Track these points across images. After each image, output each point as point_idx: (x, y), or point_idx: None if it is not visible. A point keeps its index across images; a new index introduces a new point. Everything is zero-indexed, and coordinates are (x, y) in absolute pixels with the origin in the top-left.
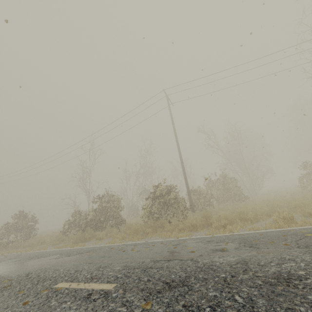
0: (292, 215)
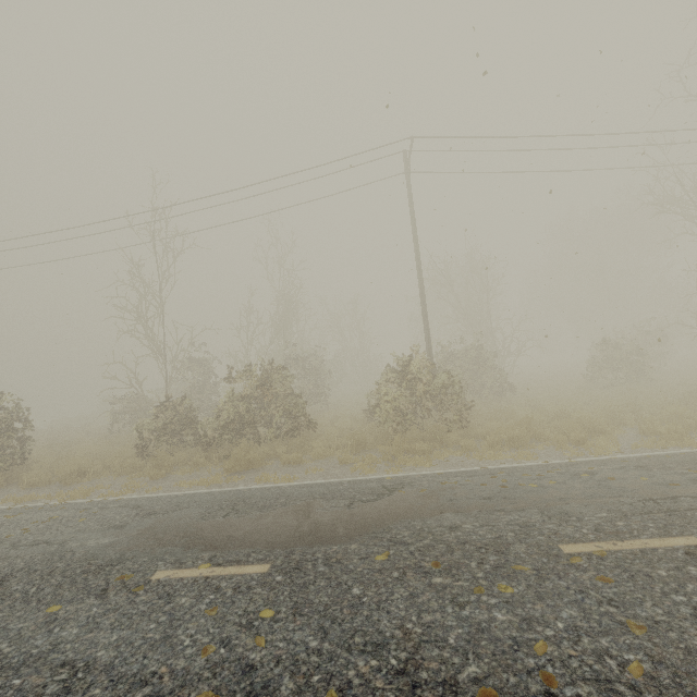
0: (686, 427)
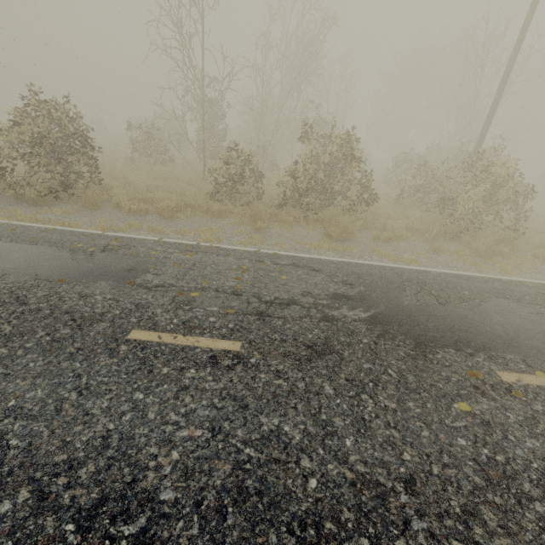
0: None
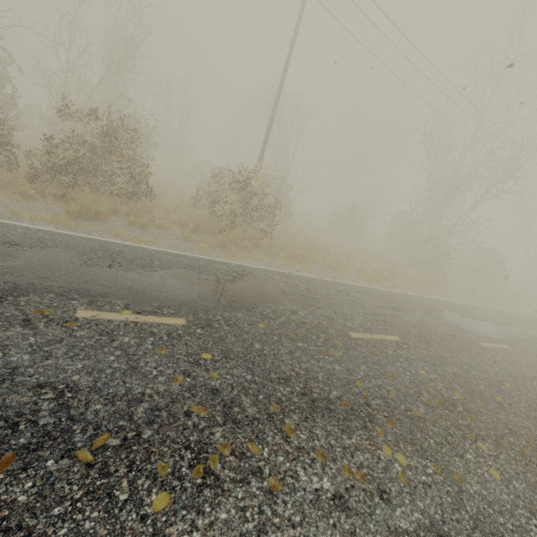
0: (380, 275)
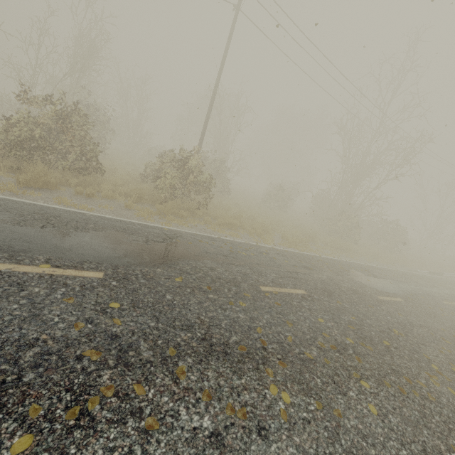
0: (299, 241)
